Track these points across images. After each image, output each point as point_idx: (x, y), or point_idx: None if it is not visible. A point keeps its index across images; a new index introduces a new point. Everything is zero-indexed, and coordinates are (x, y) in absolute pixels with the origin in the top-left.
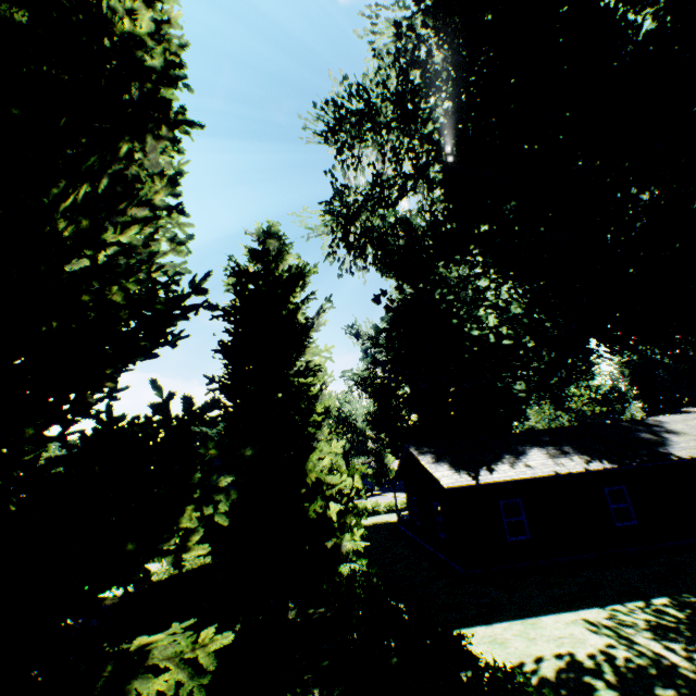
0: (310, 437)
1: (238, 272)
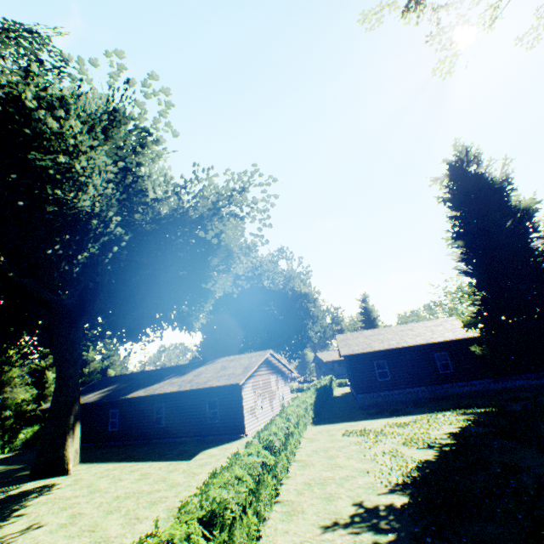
0: None
1: None
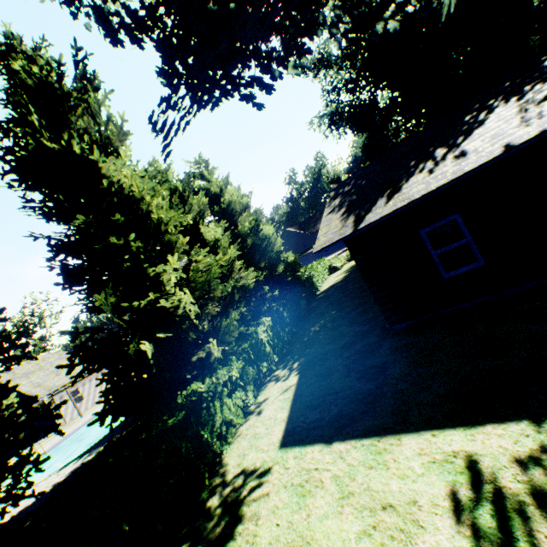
0: (151, 264)
1: (2, 130)
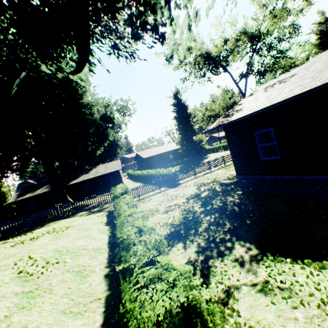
0: None
1: None
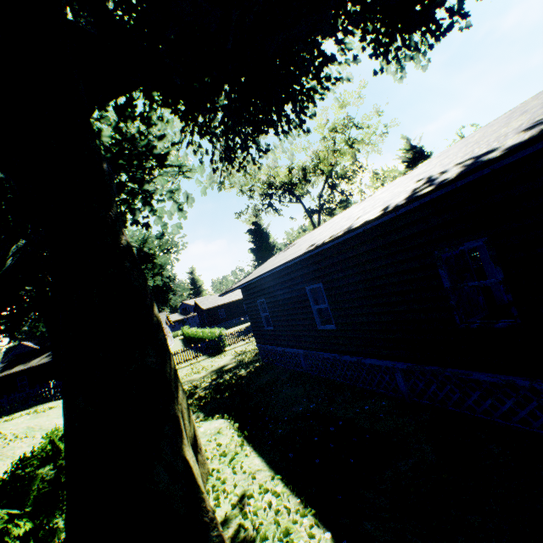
0: None
1: None
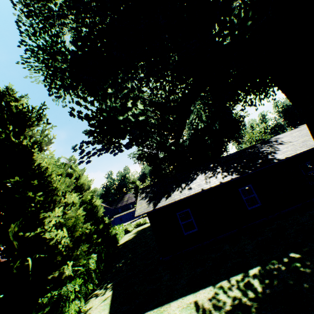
0: (41, 210)
1: None
